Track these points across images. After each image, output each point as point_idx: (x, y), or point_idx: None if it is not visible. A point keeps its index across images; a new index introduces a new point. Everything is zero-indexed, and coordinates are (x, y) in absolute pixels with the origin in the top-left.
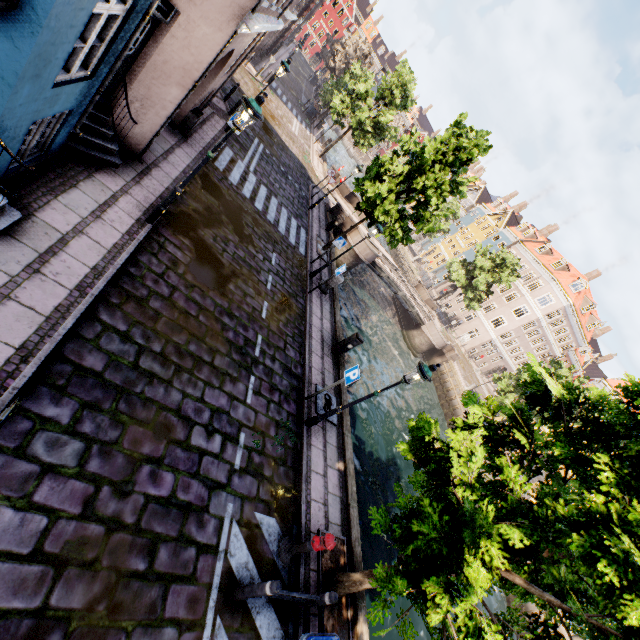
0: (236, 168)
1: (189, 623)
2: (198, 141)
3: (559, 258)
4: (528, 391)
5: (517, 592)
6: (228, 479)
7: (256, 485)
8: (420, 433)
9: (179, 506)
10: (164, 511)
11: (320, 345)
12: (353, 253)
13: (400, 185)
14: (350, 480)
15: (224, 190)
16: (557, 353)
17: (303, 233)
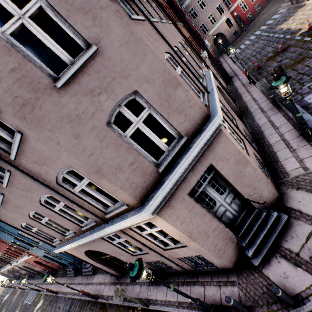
0: None
1: None
2: (159, 291)
3: None
4: None
5: None
6: None
7: None
8: None
9: None
10: None
11: None
12: None
13: None
14: None
15: None
16: None
17: None
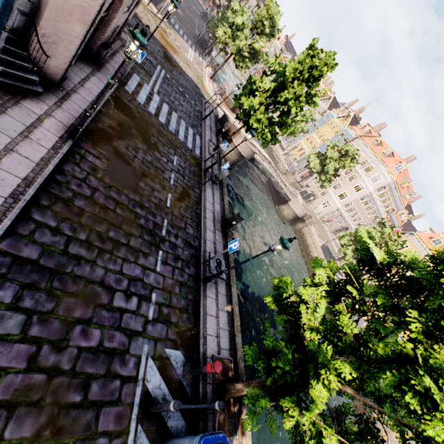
0: (143, 90)
1: (117, 432)
2: (110, 70)
3: (387, 148)
4: (359, 257)
5: (349, 396)
6: (144, 328)
7: (165, 329)
8: (279, 292)
9: (106, 352)
10: (94, 357)
11: (212, 223)
12: (237, 152)
13: (269, 98)
14: (235, 318)
15: (133, 109)
16: (383, 216)
17: (198, 139)
